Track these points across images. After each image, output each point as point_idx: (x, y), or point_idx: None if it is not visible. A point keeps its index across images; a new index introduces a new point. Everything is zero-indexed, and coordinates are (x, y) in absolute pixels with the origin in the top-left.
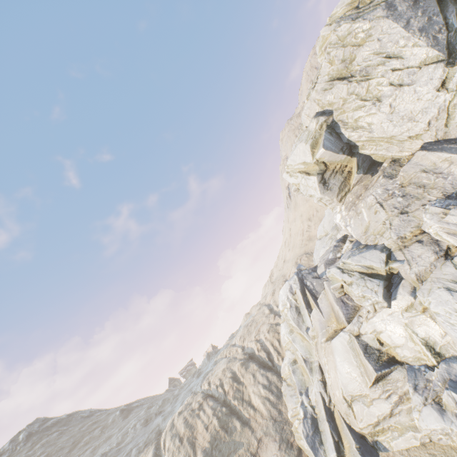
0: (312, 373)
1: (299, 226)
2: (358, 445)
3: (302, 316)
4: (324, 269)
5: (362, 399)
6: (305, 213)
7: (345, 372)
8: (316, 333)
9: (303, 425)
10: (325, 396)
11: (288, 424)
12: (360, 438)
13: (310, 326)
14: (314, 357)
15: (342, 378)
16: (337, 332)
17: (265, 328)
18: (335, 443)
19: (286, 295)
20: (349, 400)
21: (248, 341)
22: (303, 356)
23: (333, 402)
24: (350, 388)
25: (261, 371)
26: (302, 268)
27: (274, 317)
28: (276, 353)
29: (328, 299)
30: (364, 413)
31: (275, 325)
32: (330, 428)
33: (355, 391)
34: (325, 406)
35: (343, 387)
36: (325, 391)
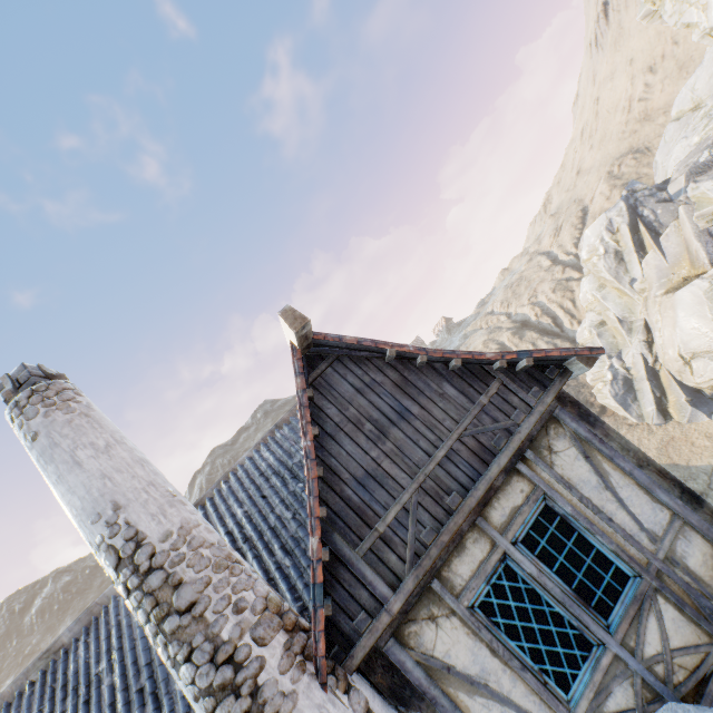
0: (630, 335)
1: (622, 91)
2: (690, 398)
3: (625, 265)
4: (684, 184)
5: (709, 355)
6: (643, 54)
7: (689, 328)
8: (648, 285)
9: (610, 386)
10: (648, 357)
11: (587, 388)
12: (693, 392)
13: (639, 277)
14: (637, 316)
15: (682, 335)
16: (688, 280)
17: (546, 288)
18: (656, 399)
19: (599, 236)
20: (687, 358)
21: (516, 307)
22: (617, 317)
23: (660, 362)
24: (694, 346)
25: (545, 339)
26: (637, 187)
27: (563, 270)
28: (568, 317)
29: (682, 234)
30: (708, 369)
31: (565, 282)
32: (651, 387)
33: (700, 348)
34: (647, 367)
35: (681, 345)
36: (650, 352)
